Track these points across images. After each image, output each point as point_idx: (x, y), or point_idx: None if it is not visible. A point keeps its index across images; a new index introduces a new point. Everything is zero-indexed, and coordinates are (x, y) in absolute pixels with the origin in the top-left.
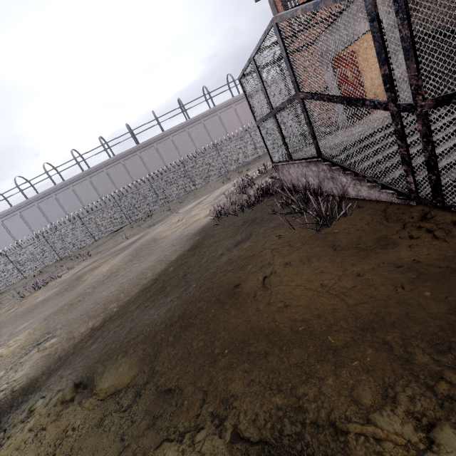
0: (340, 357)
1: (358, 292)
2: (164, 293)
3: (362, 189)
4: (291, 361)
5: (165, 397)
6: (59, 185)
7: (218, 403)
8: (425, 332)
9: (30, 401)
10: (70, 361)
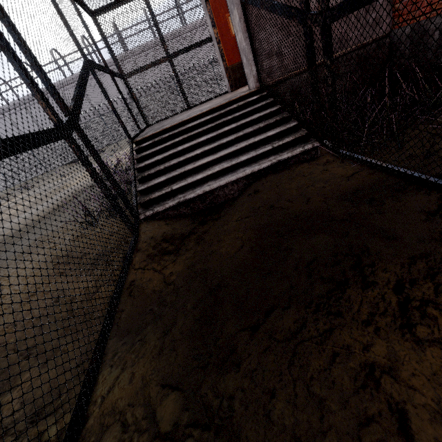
0: None
1: None
2: None
3: None
4: None
5: None
6: (11, 104)
7: None
8: None
9: None
10: None
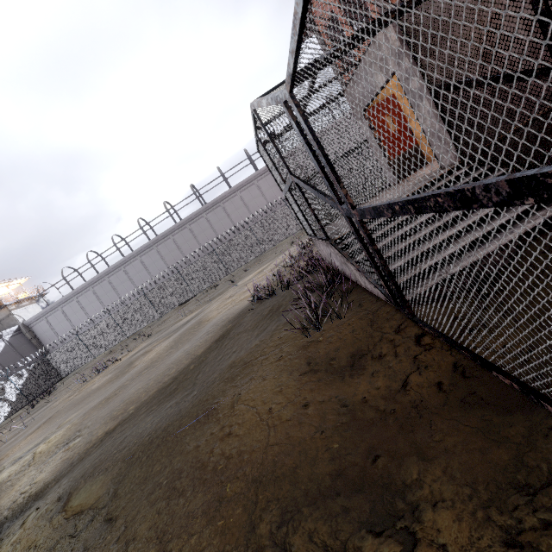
0: (218, 512)
1: (285, 430)
2: (173, 396)
3: (365, 281)
4: (189, 508)
5: (103, 528)
6: (127, 257)
7: (122, 545)
8: (289, 496)
9: (32, 509)
10: (75, 469)
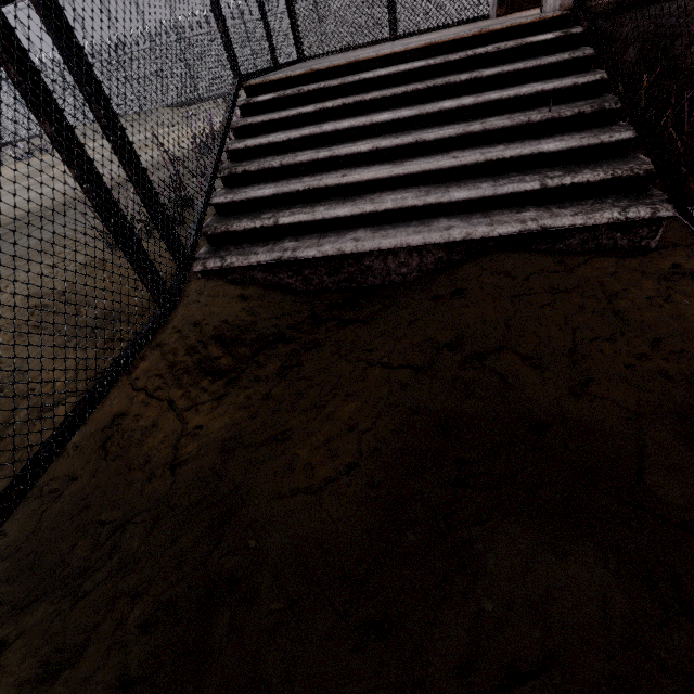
0: None
1: None
2: None
3: None
4: None
5: None
6: None
7: None
8: None
9: None
10: None
